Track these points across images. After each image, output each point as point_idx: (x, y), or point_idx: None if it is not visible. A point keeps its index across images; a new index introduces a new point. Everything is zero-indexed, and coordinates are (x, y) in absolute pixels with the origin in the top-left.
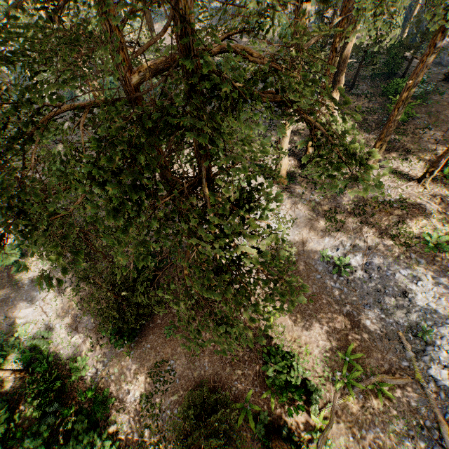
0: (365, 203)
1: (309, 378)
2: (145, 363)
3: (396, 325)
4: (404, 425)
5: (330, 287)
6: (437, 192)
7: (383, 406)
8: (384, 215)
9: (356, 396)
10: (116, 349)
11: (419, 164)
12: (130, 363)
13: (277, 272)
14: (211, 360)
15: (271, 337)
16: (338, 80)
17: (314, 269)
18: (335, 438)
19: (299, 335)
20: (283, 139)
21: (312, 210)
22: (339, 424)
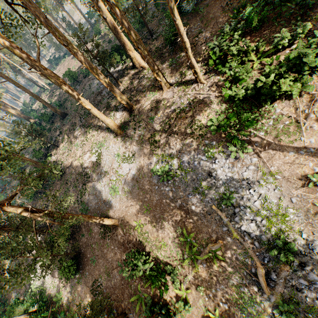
0: (168, 119)
1: (170, 263)
2: (88, 285)
3: (211, 201)
4: (238, 277)
5: (165, 192)
6: (213, 81)
7: (221, 267)
8: (182, 121)
9: (201, 265)
10: (74, 281)
11: (198, 66)
12: (81, 287)
13: (135, 196)
14: (118, 270)
15: (143, 242)
16: (123, 43)
17: (153, 183)
18: (196, 302)
19: (157, 234)
20: (91, 111)
21: (141, 142)
22: (197, 290)
